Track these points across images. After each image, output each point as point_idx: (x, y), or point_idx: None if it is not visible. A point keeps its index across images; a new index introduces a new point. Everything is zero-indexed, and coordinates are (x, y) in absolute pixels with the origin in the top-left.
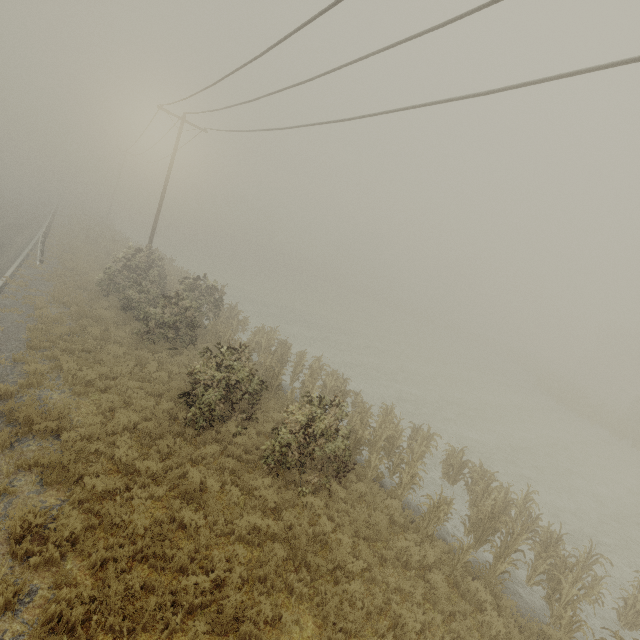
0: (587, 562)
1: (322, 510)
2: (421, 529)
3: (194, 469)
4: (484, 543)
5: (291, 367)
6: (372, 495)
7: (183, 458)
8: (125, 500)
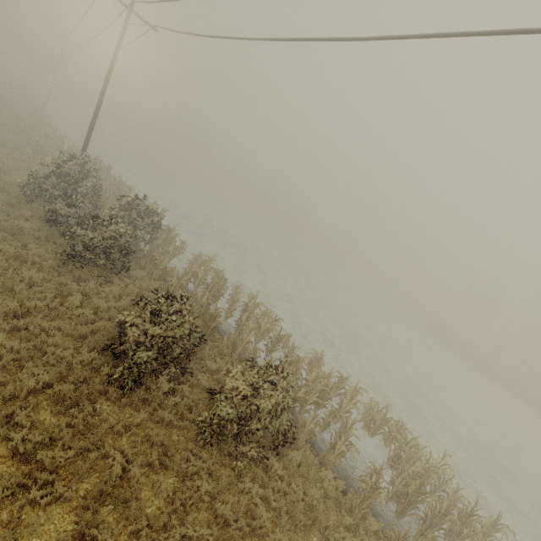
0: (492, 531)
1: (260, 497)
2: (356, 511)
3: (115, 451)
4: (408, 515)
5: (226, 301)
6: (306, 463)
7: (102, 434)
8: (17, 509)
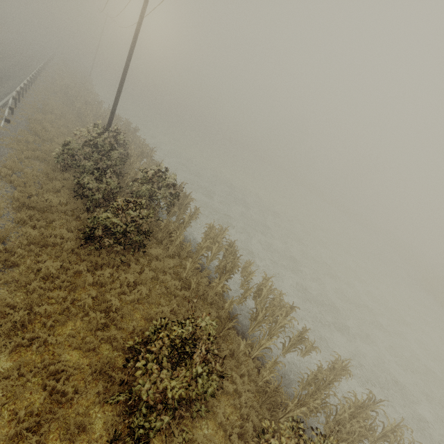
0: None
1: None
2: None
3: None
4: None
5: (238, 279)
6: None
7: None
8: None
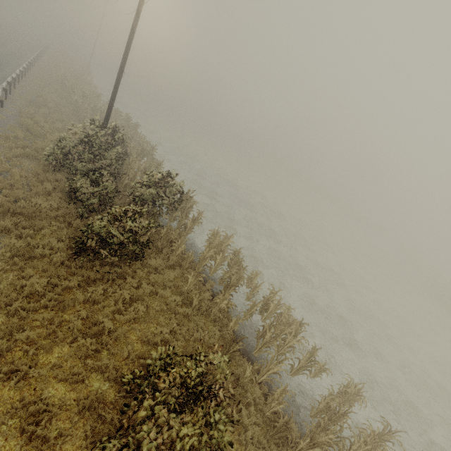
0: None
1: None
2: None
3: None
4: None
5: (244, 292)
6: None
7: None
8: None
